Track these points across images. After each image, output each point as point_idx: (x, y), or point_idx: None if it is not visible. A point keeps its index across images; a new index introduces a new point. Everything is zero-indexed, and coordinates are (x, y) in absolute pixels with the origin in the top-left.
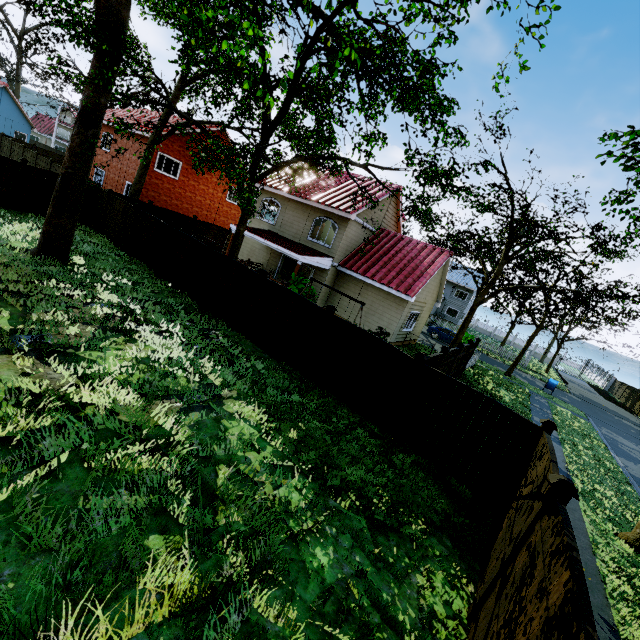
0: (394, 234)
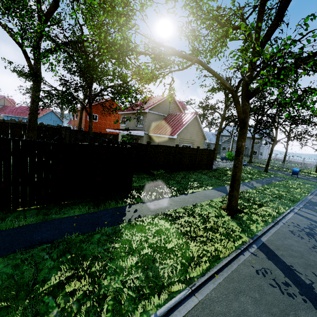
0: (173, 114)
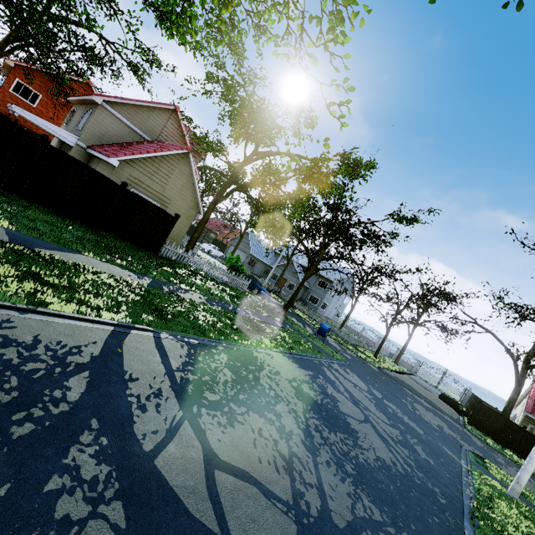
0: (161, 141)
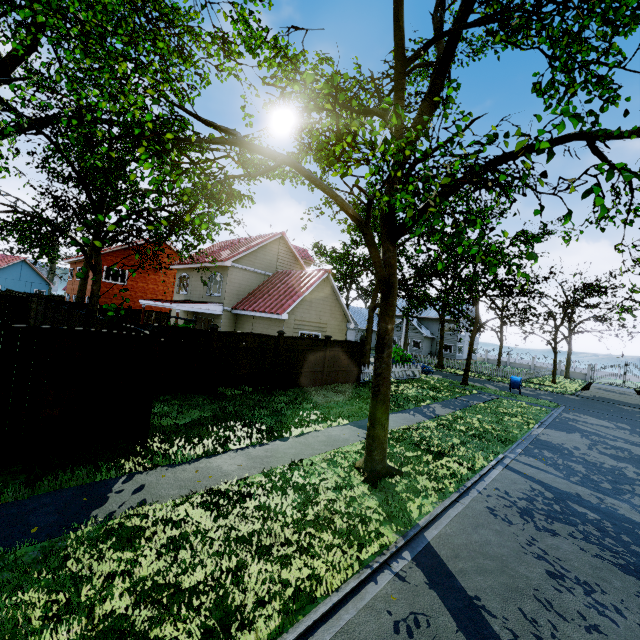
0: (285, 272)
